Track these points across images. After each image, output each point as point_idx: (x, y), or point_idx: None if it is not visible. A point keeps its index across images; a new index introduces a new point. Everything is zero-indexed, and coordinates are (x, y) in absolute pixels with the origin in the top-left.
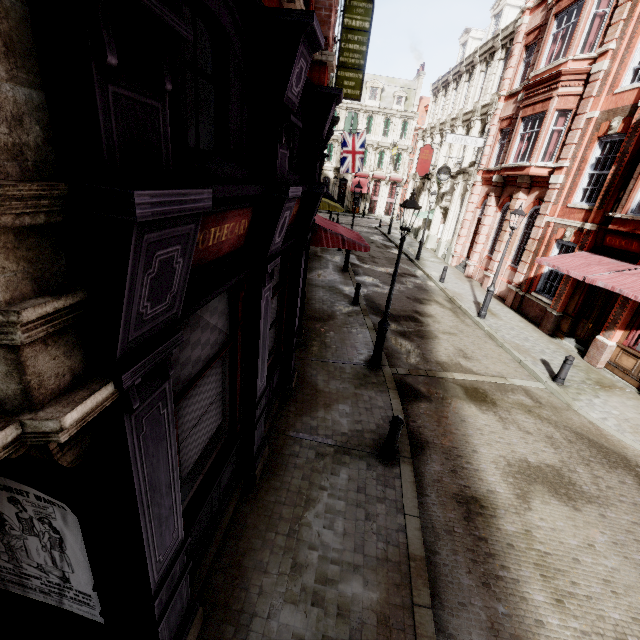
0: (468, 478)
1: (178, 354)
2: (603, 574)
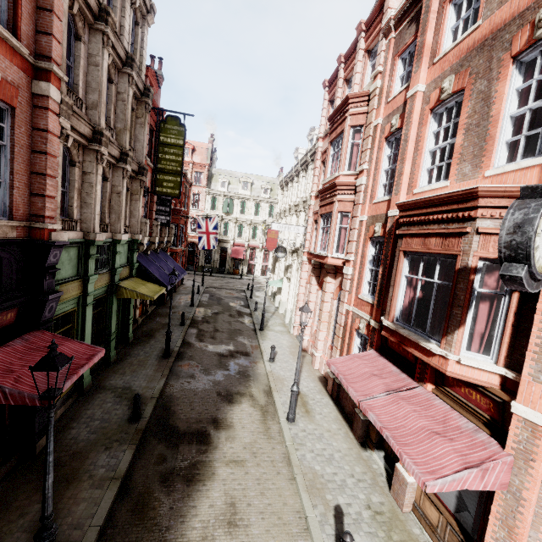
0: None
1: None
2: None
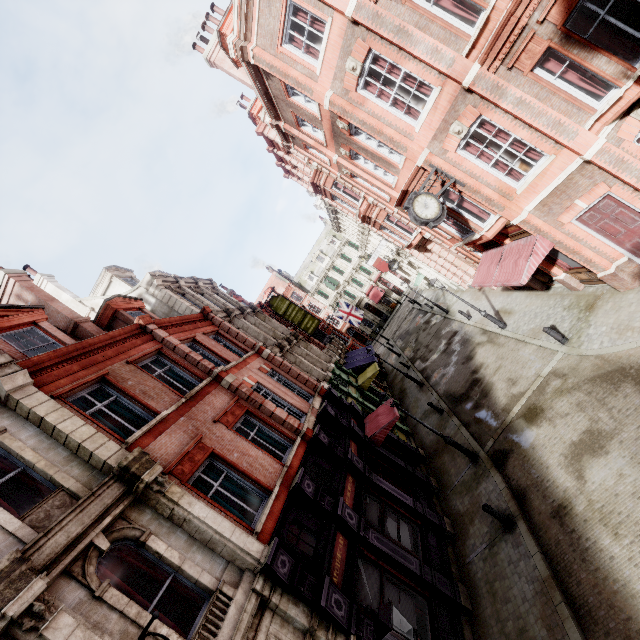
0: (551, 493)
1: (366, 602)
2: (631, 490)
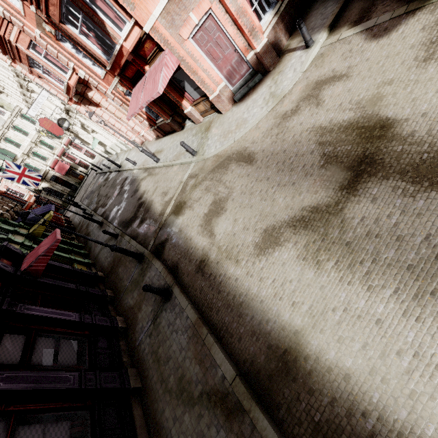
0: (195, 256)
1: None
2: (242, 227)
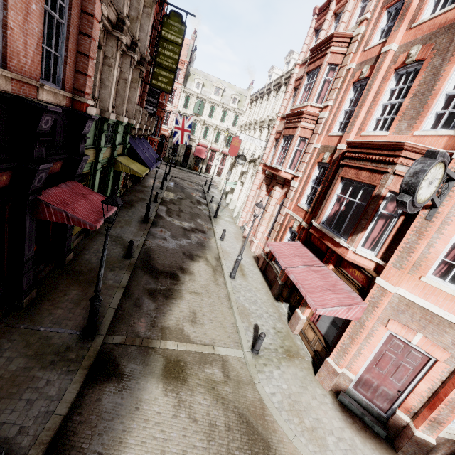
0: None
1: None
2: None
